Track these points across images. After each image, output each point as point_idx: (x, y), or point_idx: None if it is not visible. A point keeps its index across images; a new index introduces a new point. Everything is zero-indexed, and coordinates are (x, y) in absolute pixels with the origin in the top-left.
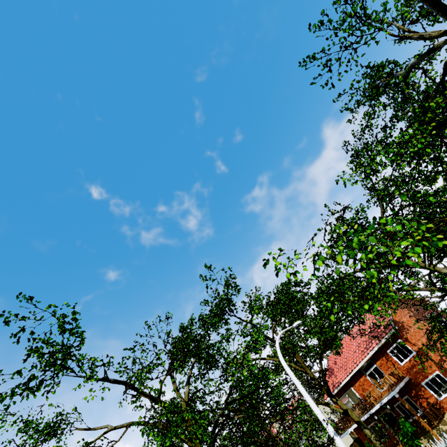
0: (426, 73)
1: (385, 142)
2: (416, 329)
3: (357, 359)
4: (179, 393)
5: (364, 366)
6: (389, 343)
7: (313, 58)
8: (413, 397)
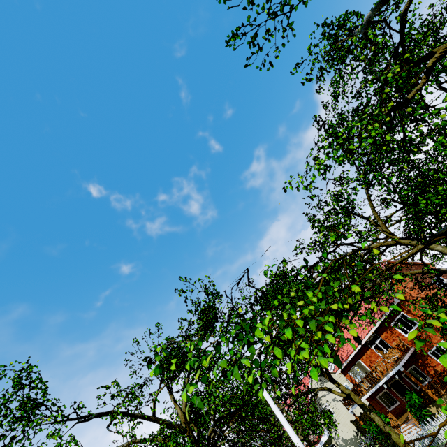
0: (390, 25)
1: (335, 133)
2: (419, 298)
3: (362, 333)
4: (177, 404)
5: (369, 339)
6: (392, 317)
7: (233, 37)
8: (420, 366)
